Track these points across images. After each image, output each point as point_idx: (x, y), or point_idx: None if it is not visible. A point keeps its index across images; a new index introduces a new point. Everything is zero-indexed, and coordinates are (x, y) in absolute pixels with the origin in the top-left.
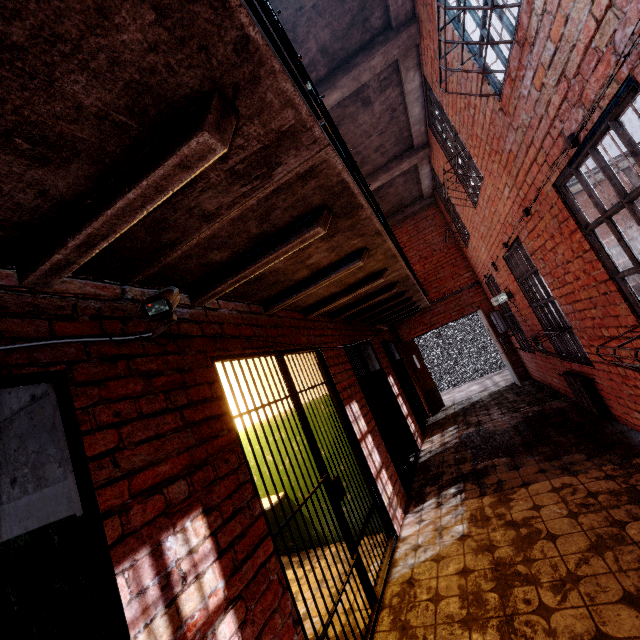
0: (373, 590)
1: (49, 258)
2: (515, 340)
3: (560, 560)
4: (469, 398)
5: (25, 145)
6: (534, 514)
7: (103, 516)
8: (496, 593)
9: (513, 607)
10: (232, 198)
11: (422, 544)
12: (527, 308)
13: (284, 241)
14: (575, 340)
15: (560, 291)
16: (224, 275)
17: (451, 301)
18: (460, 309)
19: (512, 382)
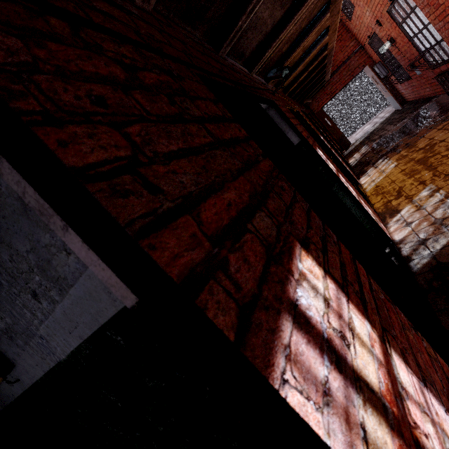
0: (363, 193)
1: (264, 56)
2: (394, 79)
3: (448, 143)
4: (366, 132)
5: (284, 1)
6: (431, 141)
7: (306, 139)
8: (421, 165)
9: (430, 163)
10: (308, 7)
11: (375, 178)
12: (406, 44)
13: (311, 28)
14: (444, 48)
15: (434, 15)
16: (282, 61)
17: (343, 70)
18: (351, 73)
19: (394, 111)
